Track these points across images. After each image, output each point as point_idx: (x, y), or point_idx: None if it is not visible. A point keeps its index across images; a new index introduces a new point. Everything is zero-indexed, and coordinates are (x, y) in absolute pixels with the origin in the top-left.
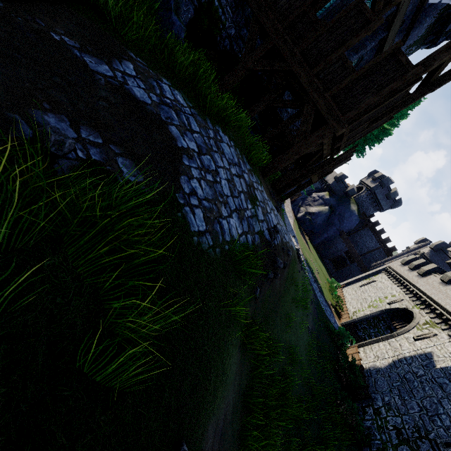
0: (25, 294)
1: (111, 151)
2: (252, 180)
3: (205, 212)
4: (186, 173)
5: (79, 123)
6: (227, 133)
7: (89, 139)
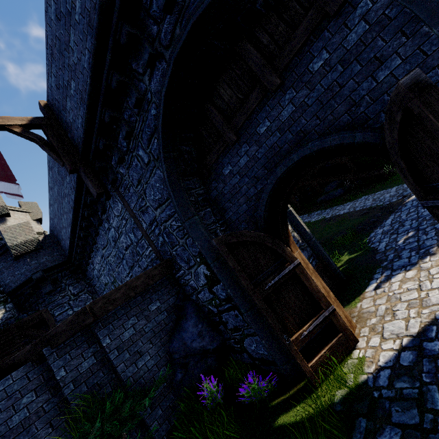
0: None
1: None
2: None
3: None
4: None
5: None
6: None
7: None
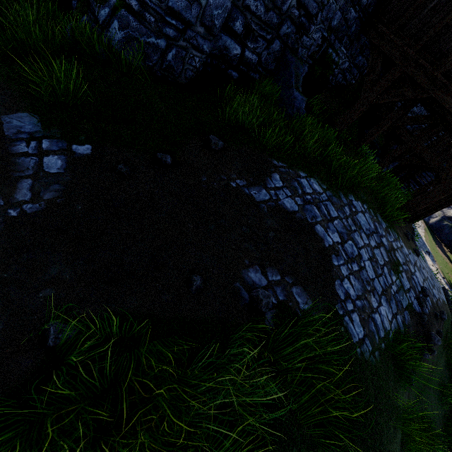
0: (280, 449)
1: (287, 284)
2: (390, 240)
3: (360, 314)
4: (337, 276)
5: (265, 266)
6: (358, 197)
7: (273, 280)
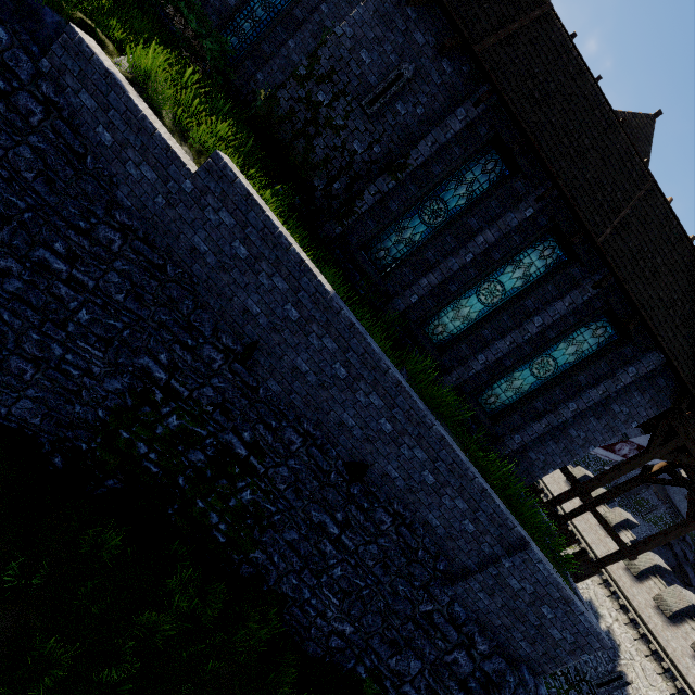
0: None
1: None
2: None
3: None
4: None
5: None
6: None
7: None
